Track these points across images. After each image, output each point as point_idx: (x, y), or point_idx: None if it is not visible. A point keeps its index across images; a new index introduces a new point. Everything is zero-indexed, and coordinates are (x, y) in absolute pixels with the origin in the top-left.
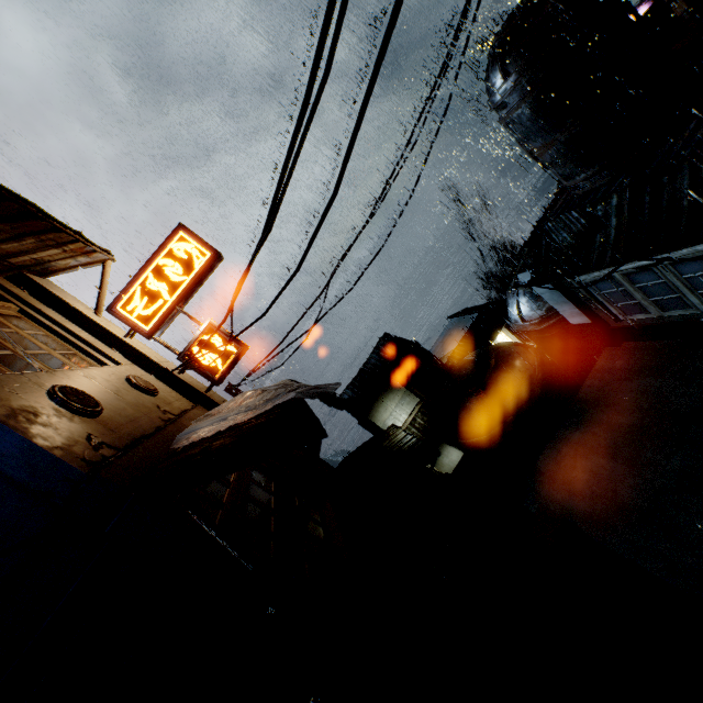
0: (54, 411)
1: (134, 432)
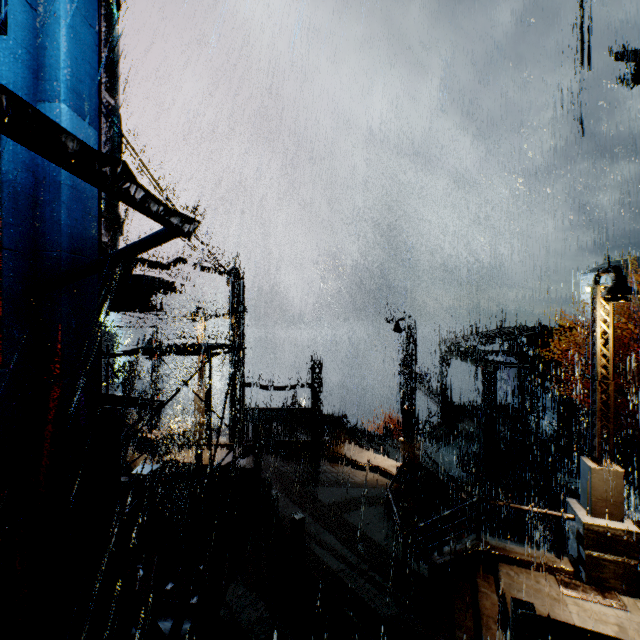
0: None
1: None
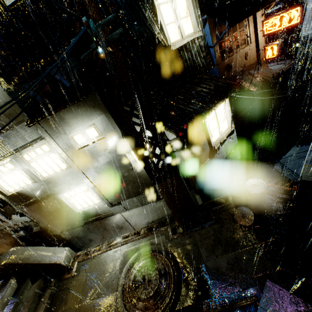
0: (225, 71)
1: (233, 75)
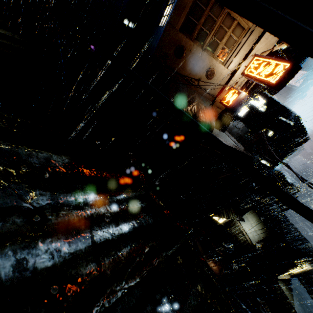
0: (172, 48)
1: (176, 68)
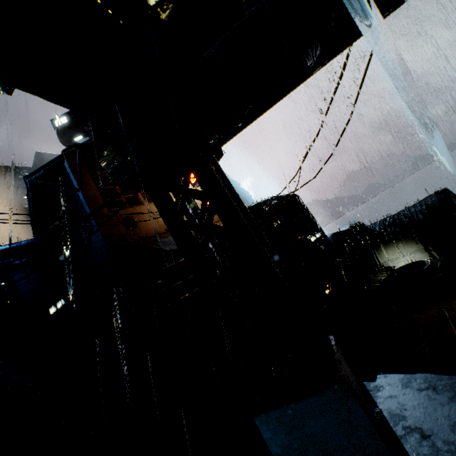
0: (119, 226)
1: (143, 236)
